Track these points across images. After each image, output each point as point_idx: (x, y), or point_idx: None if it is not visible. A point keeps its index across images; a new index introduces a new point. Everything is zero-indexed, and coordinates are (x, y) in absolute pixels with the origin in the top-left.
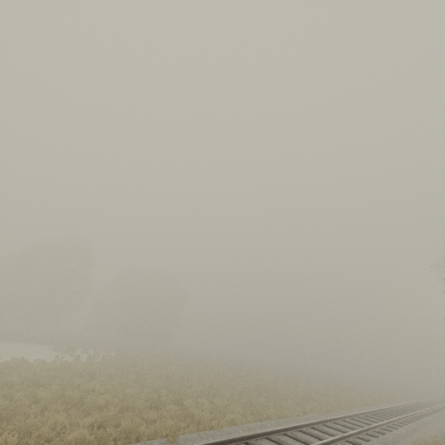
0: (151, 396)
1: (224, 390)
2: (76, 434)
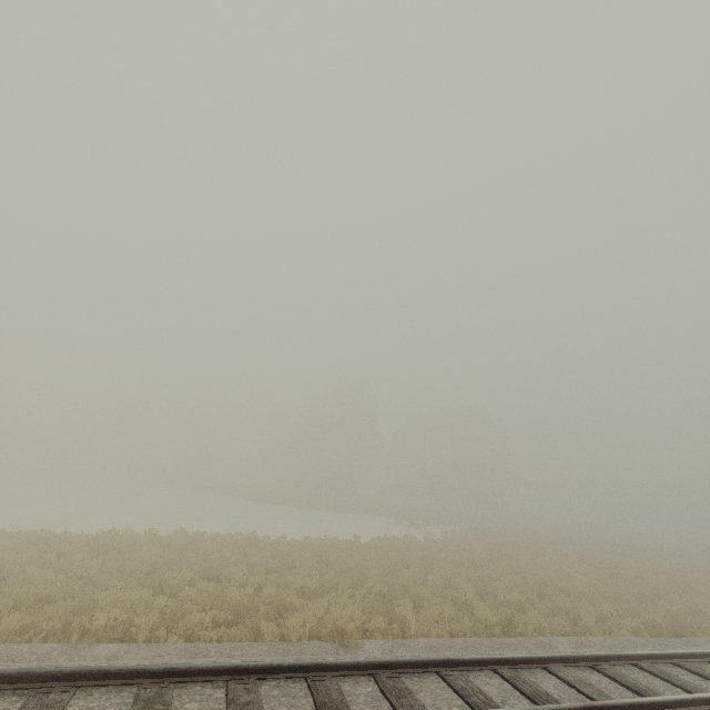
0: (618, 587)
1: (700, 586)
2: (629, 621)
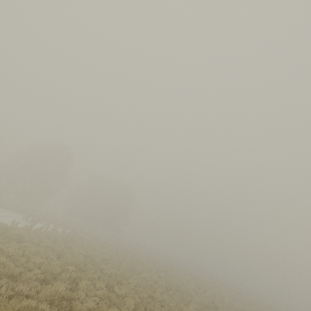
0: (52, 269)
1: (132, 279)
2: None
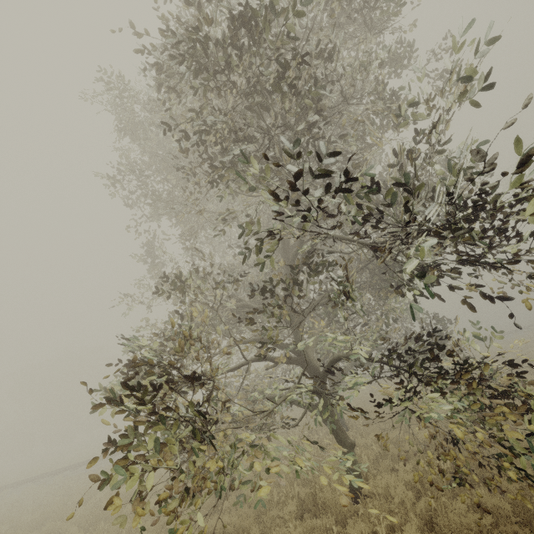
0: None
1: None
2: None
